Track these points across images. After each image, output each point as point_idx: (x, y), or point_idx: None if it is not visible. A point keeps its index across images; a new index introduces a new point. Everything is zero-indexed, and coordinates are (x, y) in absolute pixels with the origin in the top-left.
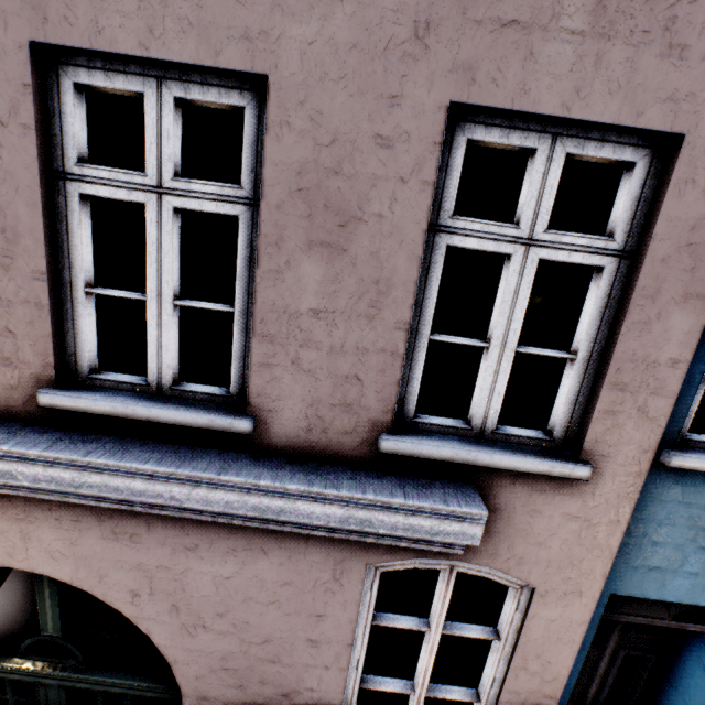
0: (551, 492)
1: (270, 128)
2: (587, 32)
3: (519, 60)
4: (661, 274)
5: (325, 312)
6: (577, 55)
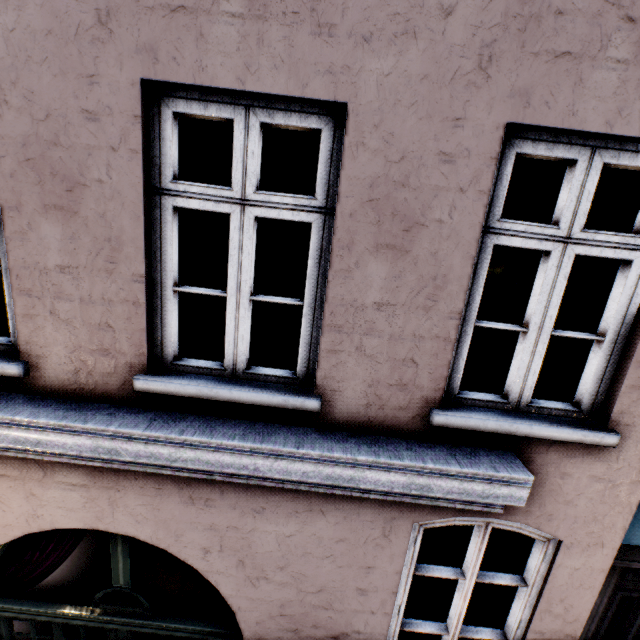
0: (580, 457)
1: (347, 148)
2: (631, 60)
3: (569, 85)
4: None
5: (387, 305)
6: (621, 80)
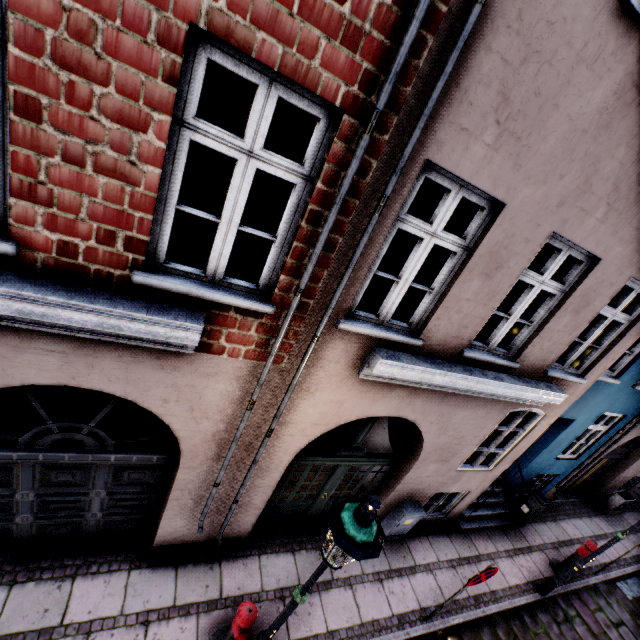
0: (571, 387)
1: (590, 274)
2: None
3: None
4: (635, 330)
5: (560, 331)
6: None
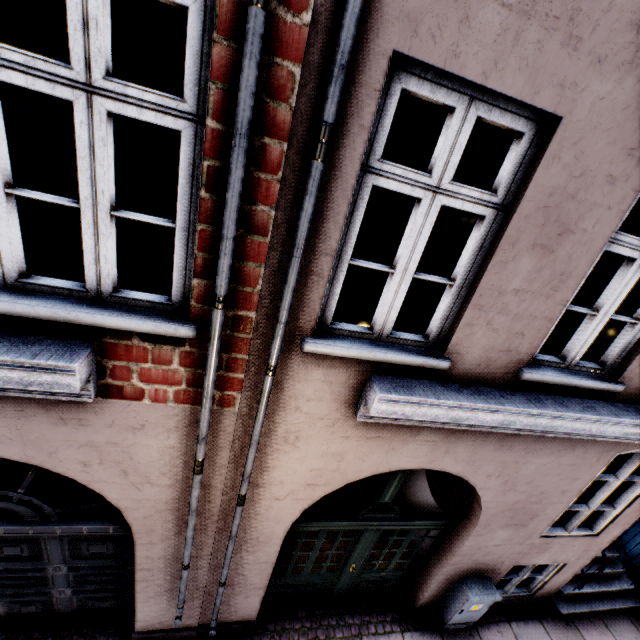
0: None
1: None
2: None
3: None
4: None
5: None
6: None
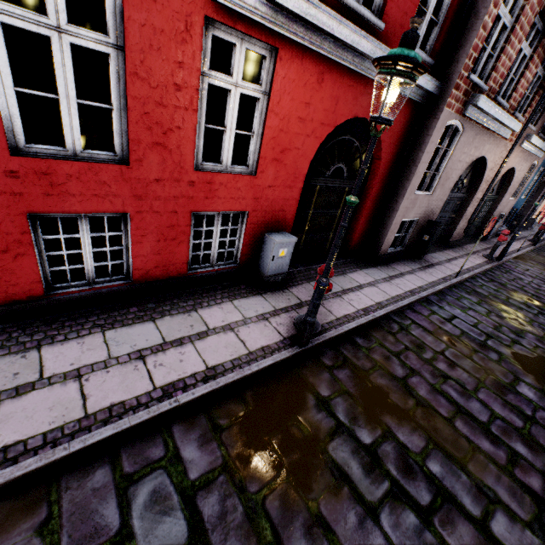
0: None
1: None
2: None
3: None
4: None
5: None
6: None
